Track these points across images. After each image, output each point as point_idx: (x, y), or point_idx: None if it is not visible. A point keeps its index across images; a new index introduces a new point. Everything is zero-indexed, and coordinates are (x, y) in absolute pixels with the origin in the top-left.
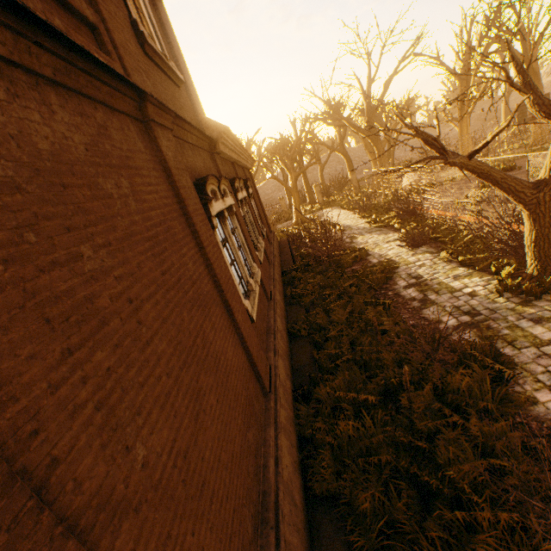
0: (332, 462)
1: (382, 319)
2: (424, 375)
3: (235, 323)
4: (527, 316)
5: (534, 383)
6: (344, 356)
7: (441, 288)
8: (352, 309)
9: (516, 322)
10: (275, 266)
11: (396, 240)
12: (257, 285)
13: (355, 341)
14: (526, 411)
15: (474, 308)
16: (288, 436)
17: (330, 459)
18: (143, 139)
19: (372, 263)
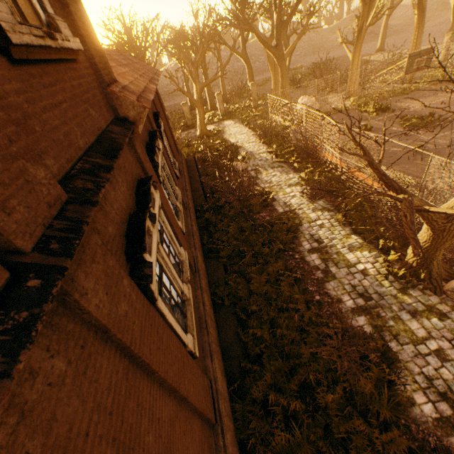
0: None
1: (295, 296)
2: (336, 375)
3: (189, 403)
4: (406, 307)
5: (412, 383)
6: (268, 342)
7: (339, 260)
8: (268, 277)
9: (399, 313)
10: (191, 212)
11: (297, 185)
12: (189, 285)
13: (275, 321)
14: (407, 413)
15: (367, 290)
16: None
17: None
18: (58, 336)
19: (278, 213)
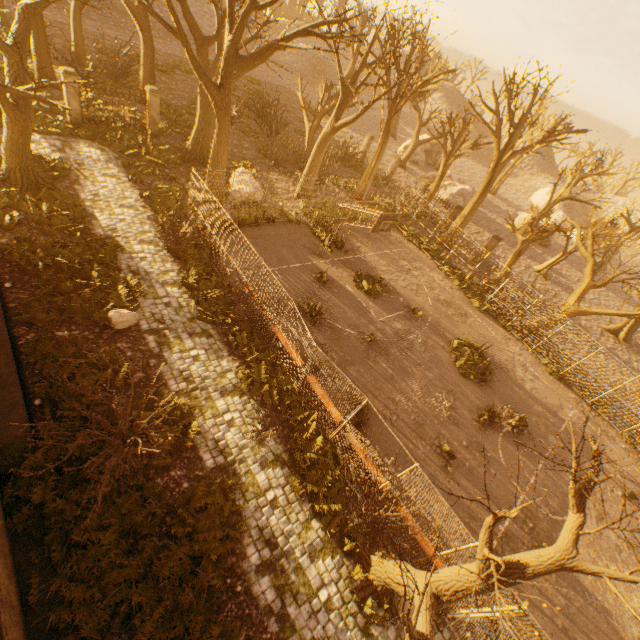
0: None
1: None
2: None
3: None
4: None
5: None
6: None
7: (300, 586)
8: None
9: None
10: None
11: (235, 391)
12: None
13: None
14: None
15: None
16: None
17: None
18: None
19: (206, 470)
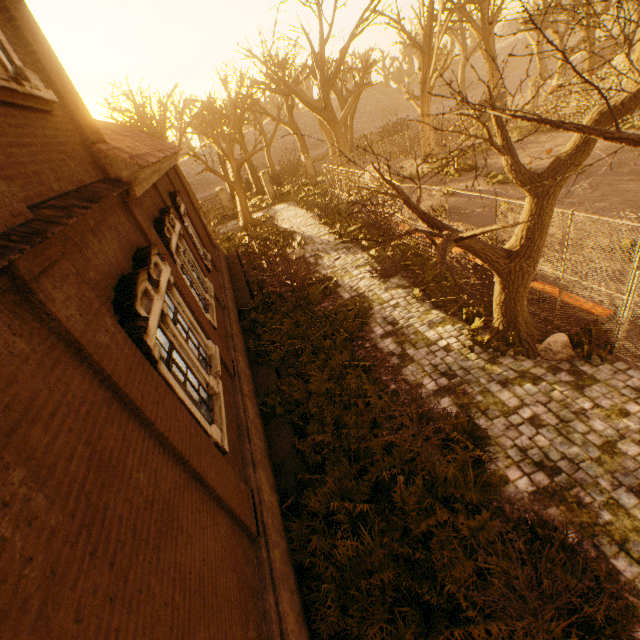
0: (336, 594)
1: (364, 388)
2: (414, 465)
3: (208, 487)
4: (495, 377)
5: (505, 459)
6: (331, 445)
7: (418, 340)
8: (331, 373)
9: (488, 385)
10: (230, 311)
11: (366, 265)
12: (219, 380)
13: (340, 421)
14: (501, 493)
15: (451, 368)
16: (287, 583)
17: (334, 596)
18: (21, 324)
19: (344, 300)
